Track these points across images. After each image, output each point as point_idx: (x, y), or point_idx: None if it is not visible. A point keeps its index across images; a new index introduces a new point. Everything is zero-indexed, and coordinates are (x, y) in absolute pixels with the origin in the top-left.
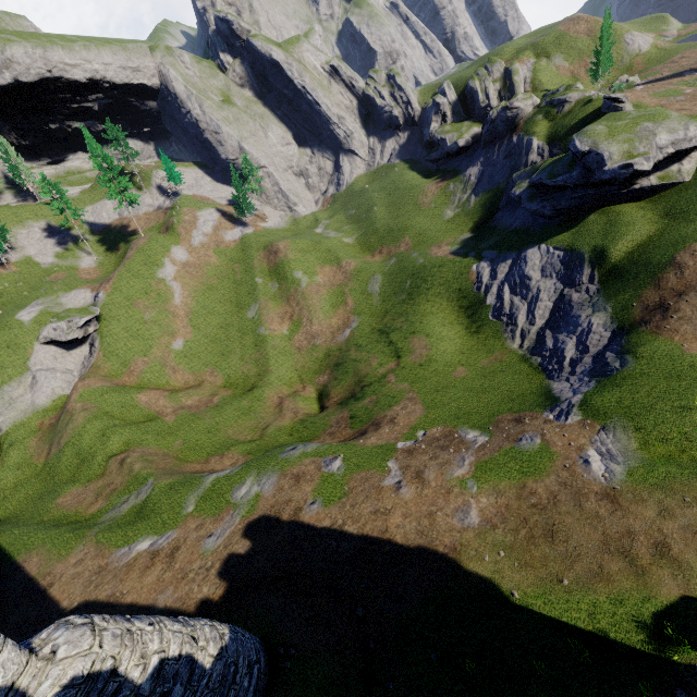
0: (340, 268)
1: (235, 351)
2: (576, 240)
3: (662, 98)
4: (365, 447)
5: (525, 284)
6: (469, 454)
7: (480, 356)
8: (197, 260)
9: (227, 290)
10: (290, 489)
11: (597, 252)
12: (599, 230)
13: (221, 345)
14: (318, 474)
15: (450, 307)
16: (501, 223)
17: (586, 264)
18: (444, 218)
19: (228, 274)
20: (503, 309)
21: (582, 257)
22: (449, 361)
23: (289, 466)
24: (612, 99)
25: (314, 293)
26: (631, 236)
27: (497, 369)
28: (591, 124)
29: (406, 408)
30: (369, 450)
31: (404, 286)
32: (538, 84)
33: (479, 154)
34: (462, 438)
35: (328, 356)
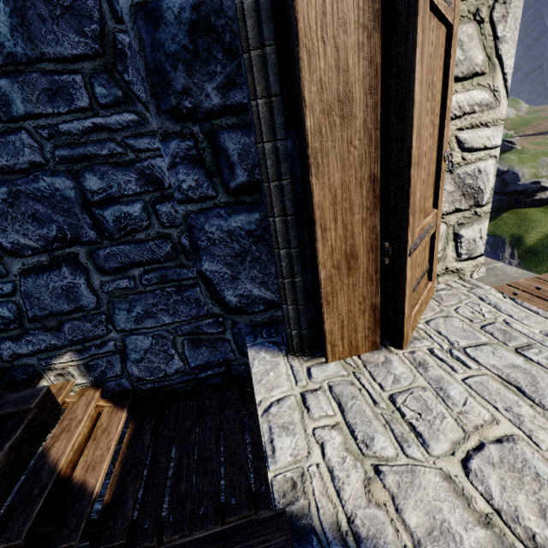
0: None
1: None
2: (497, 229)
3: (537, 146)
4: None
5: None
6: None
7: None
8: None
9: None
10: None
11: (515, 237)
12: (514, 223)
13: None
14: None
15: None
16: None
17: (507, 245)
18: None
19: None
20: None
21: (503, 240)
22: None
23: None
24: (508, 142)
25: None
26: (539, 229)
27: None
28: (506, 154)
29: None
30: None
31: None
32: None
33: None
34: None
35: None
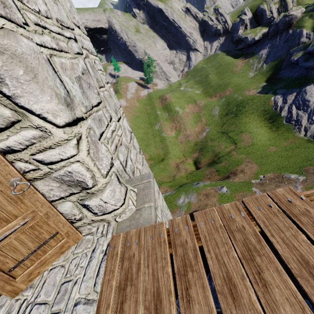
0: (196, 105)
1: (152, 144)
2: None
3: None
4: (234, 182)
5: (305, 104)
6: (298, 184)
7: (281, 141)
8: (130, 105)
9: (144, 117)
10: (205, 200)
11: None
12: None
13: (145, 142)
14: (217, 193)
15: (259, 119)
16: (284, 76)
17: None
18: (249, 77)
19: (144, 111)
20: (292, 118)
21: None
22: (264, 144)
23: (200, 190)
24: None
25: (185, 117)
26: None
27: (293, 147)
28: None
29: (248, 166)
30: (238, 183)
31: (232, 111)
32: (301, 1)
33: (267, 42)
34: (288, 177)
35: (196, 145)
